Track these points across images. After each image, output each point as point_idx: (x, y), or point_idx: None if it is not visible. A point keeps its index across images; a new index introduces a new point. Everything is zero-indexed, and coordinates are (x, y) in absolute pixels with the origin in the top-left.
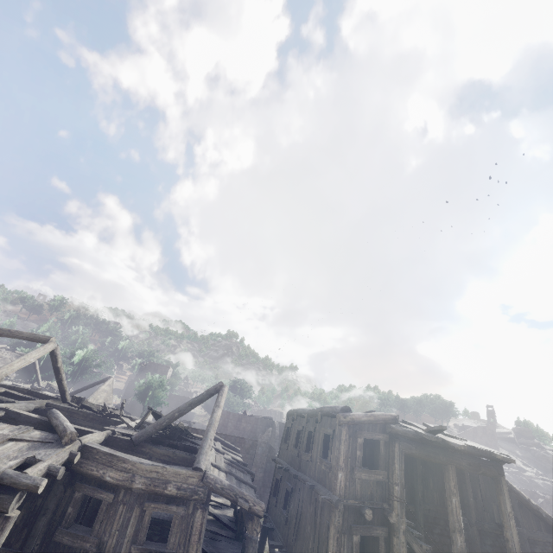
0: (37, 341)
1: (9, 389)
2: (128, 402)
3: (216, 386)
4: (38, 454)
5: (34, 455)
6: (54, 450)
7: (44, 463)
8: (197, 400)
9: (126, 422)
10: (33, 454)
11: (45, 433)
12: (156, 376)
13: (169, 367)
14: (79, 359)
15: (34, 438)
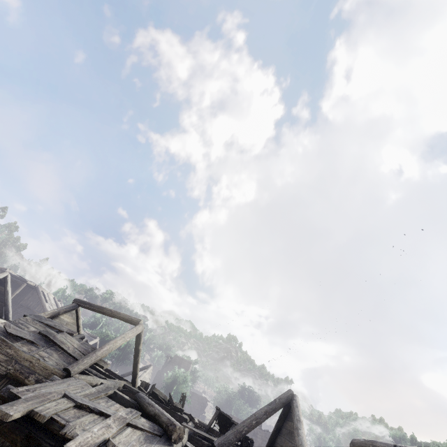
0: (130, 322)
1: None
2: None
3: (287, 394)
4: None
5: None
6: None
7: None
8: (271, 408)
9: (193, 421)
10: None
11: (149, 421)
12: (182, 370)
13: (191, 363)
14: (125, 344)
15: (145, 427)
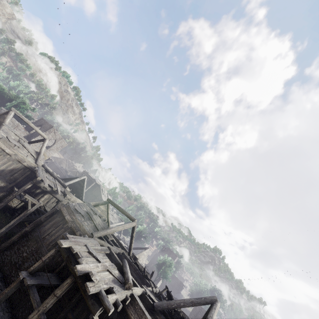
0: (130, 219)
1: (112, 235)
2: (151, 266)
3: (211, 298)
4: (114, 287)
5: (113, 287)
6: (121, 289)
7: (115, 295)
8: (197, 301)
9: (152, 287)
10: (113, 285)
11: (120, 274)
12: (169, 258)
13: (177, 256)
14: (138, 230)
15: (115, 275)
